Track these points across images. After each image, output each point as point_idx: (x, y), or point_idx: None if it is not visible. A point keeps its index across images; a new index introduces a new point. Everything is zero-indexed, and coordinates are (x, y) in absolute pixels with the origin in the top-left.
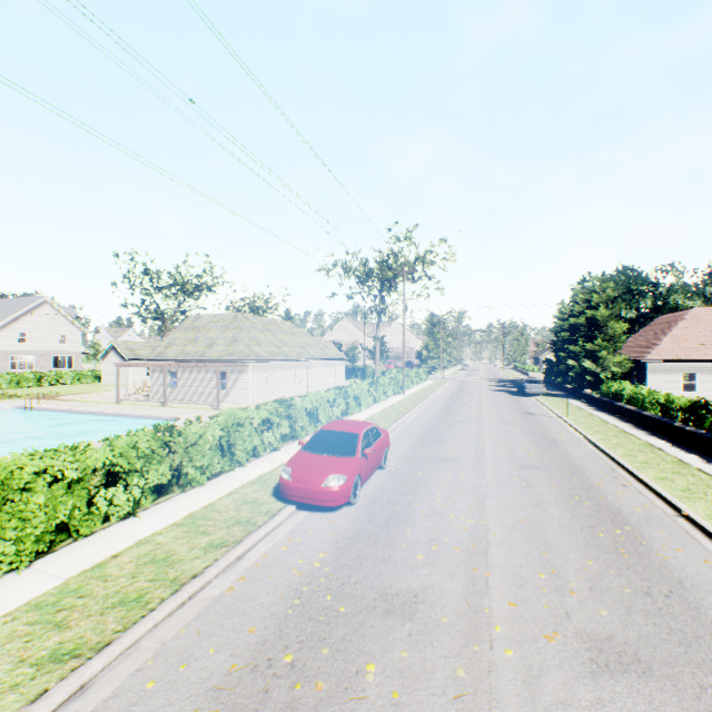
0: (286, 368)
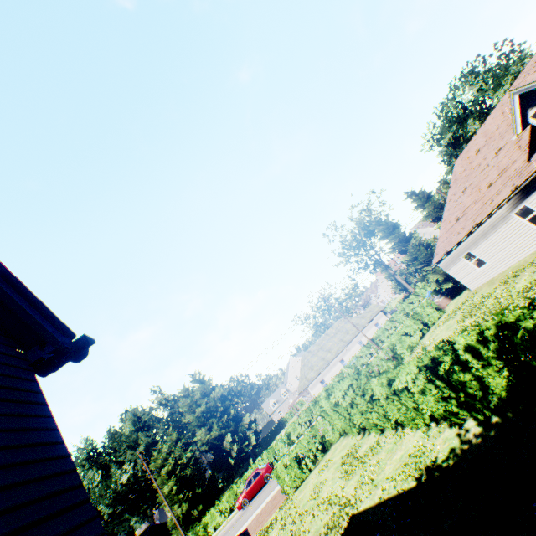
0: (331, 368)
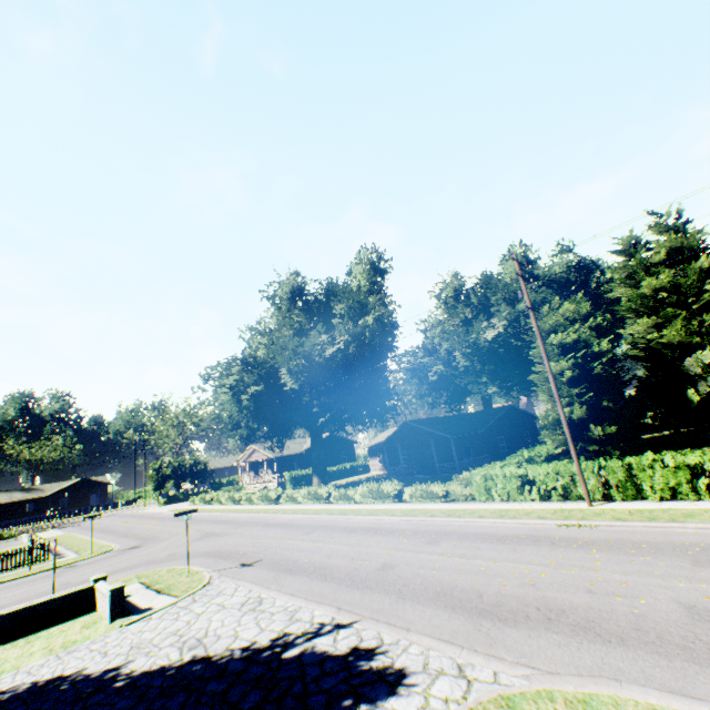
0: None
